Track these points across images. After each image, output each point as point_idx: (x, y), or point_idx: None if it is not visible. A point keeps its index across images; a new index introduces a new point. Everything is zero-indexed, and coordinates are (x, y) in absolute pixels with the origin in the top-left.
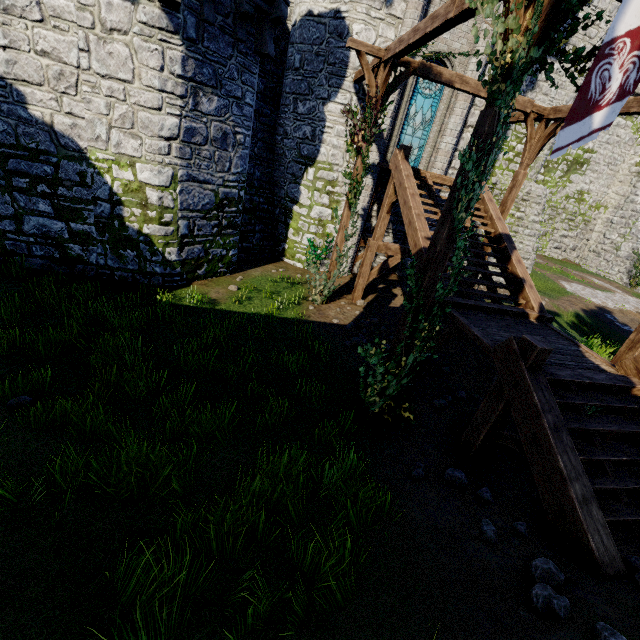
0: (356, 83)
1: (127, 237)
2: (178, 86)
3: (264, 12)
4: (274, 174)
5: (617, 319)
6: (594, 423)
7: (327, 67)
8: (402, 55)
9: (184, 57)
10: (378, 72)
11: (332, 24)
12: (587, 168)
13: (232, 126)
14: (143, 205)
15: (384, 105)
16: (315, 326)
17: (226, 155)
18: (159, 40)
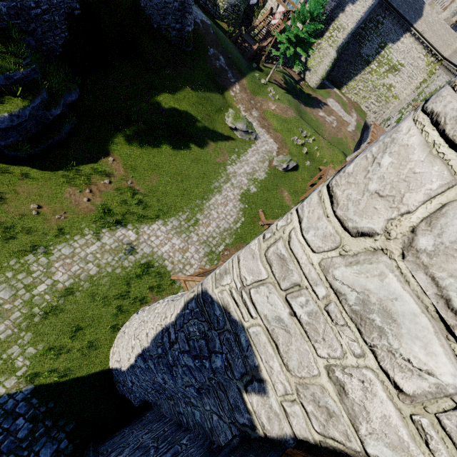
0: None
1: (216, 4)
2: None
3: None
4: (258, 8)
5: (324, 106)
6: (241, 42)
7: None
8: None
9: None
10: None
11: None
12: (398, 74)
13: None
14: None
15: None
16: None
17: None
18: None
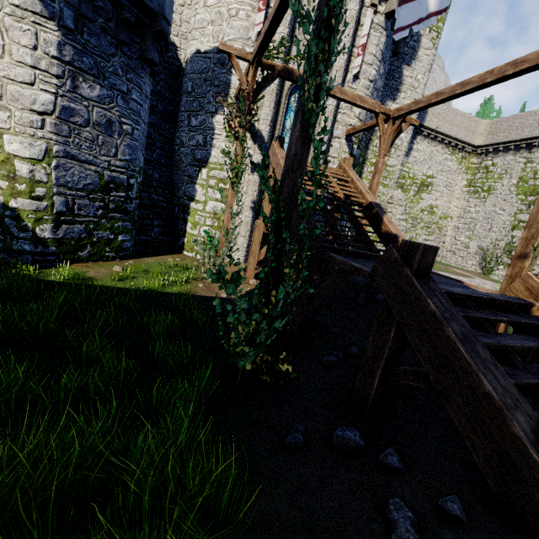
0: (238, 100)
1: None
2: (53, 66)
3: (146, 24)
4: (173, 177)
5: None
6: (507, 339)
7: (213, 88)
8: (264, 49)
9: (60, 42)
10: (248, 73)
11: (216, 57)
12: (432, 189)
13: (118, 116)
14: (11, 177)
15: (256, 99)
16: (201, 299)
17: (112, 141)
18: (32, 22)
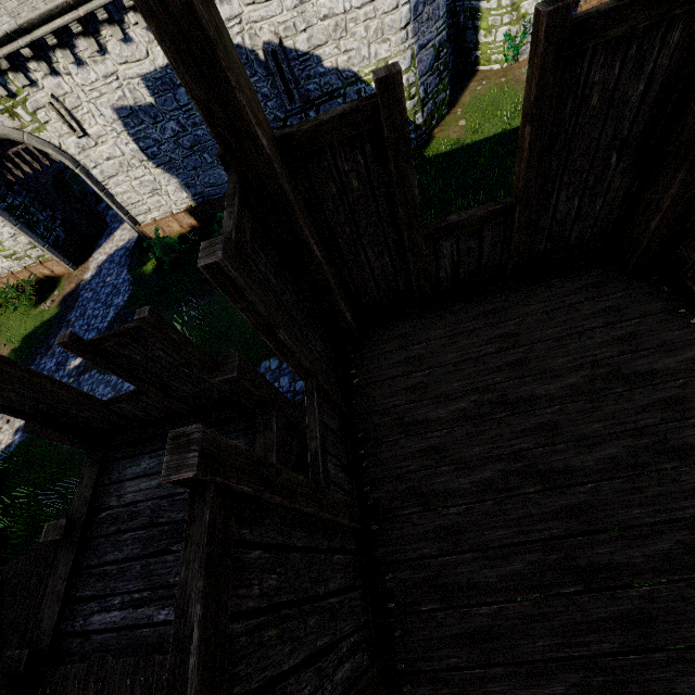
0: None
1: None
2: None
3: None
4: None
5: None
6: None
7: None
8: None
9: None
10: None
11: None
12: None
13: None
14: None
15: None
16: None
17: (435, 5)
18: None
